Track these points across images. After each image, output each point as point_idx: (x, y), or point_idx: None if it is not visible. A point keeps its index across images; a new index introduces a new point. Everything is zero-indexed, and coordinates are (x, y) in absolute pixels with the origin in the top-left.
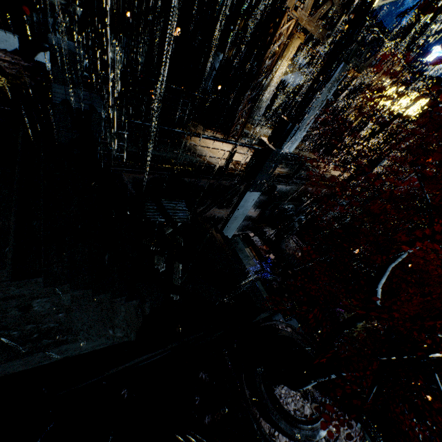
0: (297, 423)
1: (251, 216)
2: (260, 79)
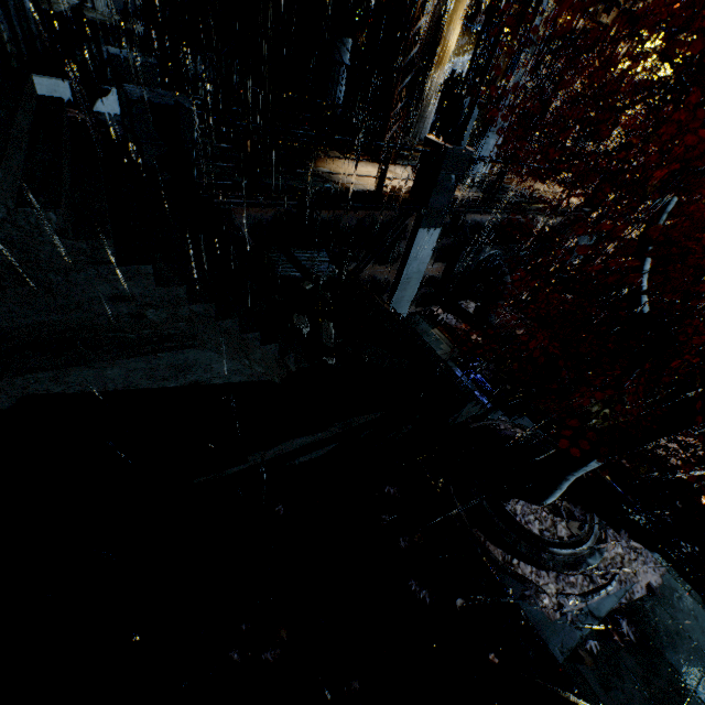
0: (547, 546)
1: (432, 277)
2: (412, 52)
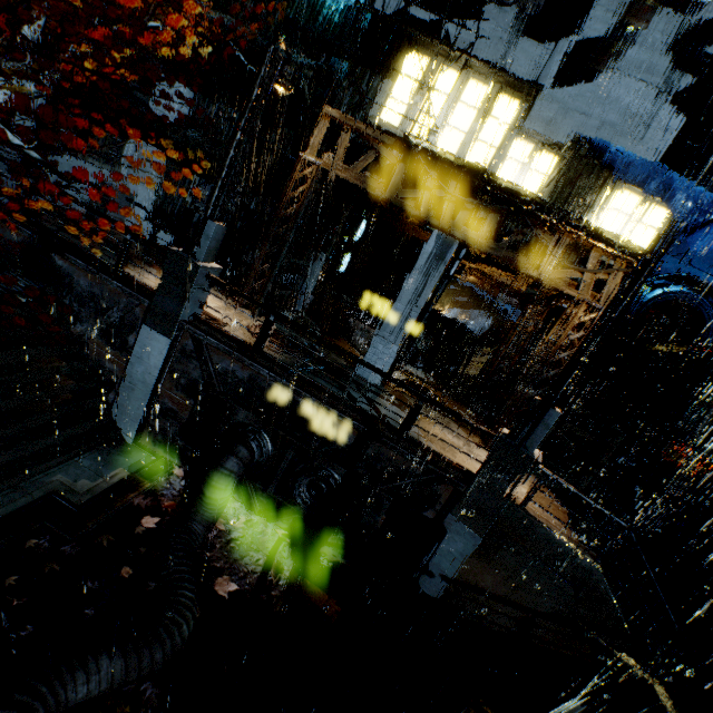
0: None
1: (175, 411)
2: (280, 229)
